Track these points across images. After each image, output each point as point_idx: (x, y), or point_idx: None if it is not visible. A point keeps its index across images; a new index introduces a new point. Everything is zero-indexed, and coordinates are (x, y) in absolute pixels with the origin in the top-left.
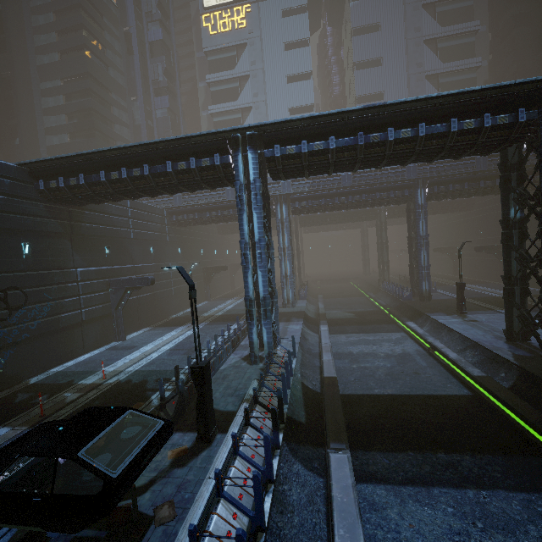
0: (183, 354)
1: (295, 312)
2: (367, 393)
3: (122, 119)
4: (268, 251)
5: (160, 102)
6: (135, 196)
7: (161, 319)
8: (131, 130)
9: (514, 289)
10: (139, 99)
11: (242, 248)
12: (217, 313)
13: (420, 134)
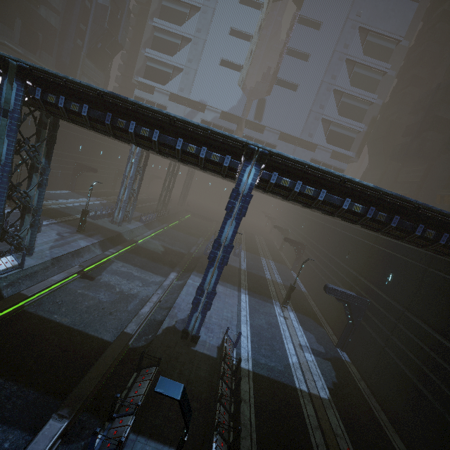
0: None
1: (112, 230)
2: (45, 316)
3: None
4: (42, 176)
5: None
6: None
7: None
8: (64, 1)
9: None
10: None
11: None
12: (52, 205)
13: (153, 138)
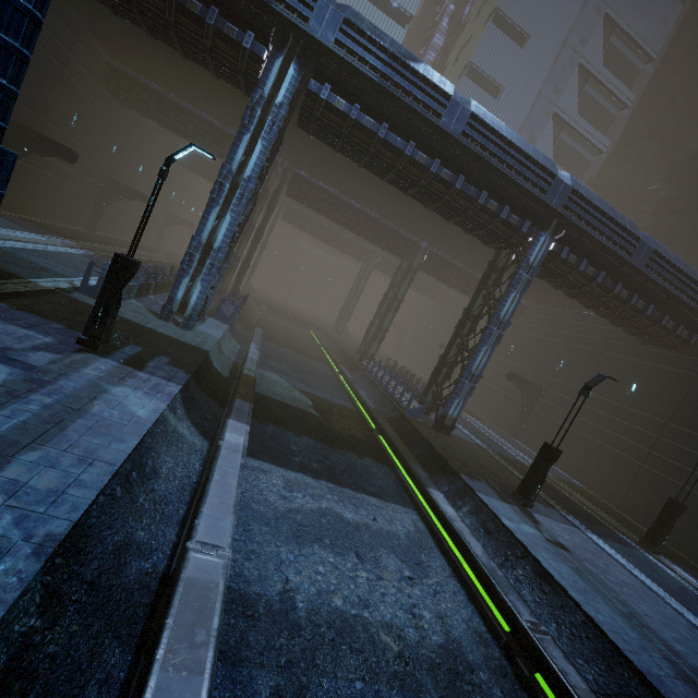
0: None
1: (182, 342)
2: None
3: None
4: None
5: None
6: None
7: None
8: None
9: None
10: None
11: None
12: None
13: None
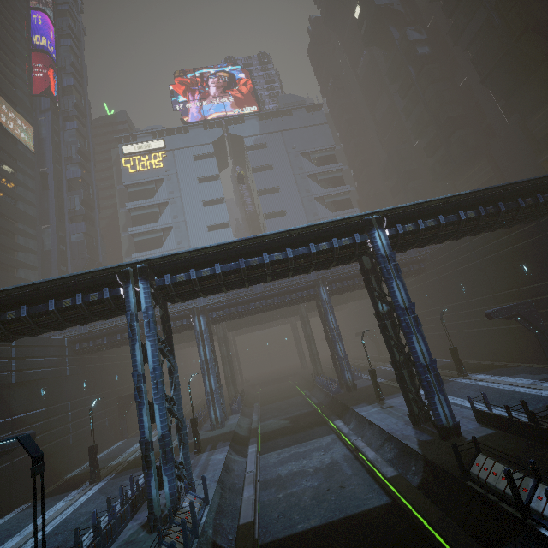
0: (61, 541)
1: (223, 433)
2: (290, 533)
3: (28, 247)
4: (172, 376)
5: (76, 227)
6: (11, 338)
7: (49, 485)
8: (39, 256)
9: (403, 372)
10: (51, 227)
11: (135, 381)
12: (130, 457)
13: (289, 256)
